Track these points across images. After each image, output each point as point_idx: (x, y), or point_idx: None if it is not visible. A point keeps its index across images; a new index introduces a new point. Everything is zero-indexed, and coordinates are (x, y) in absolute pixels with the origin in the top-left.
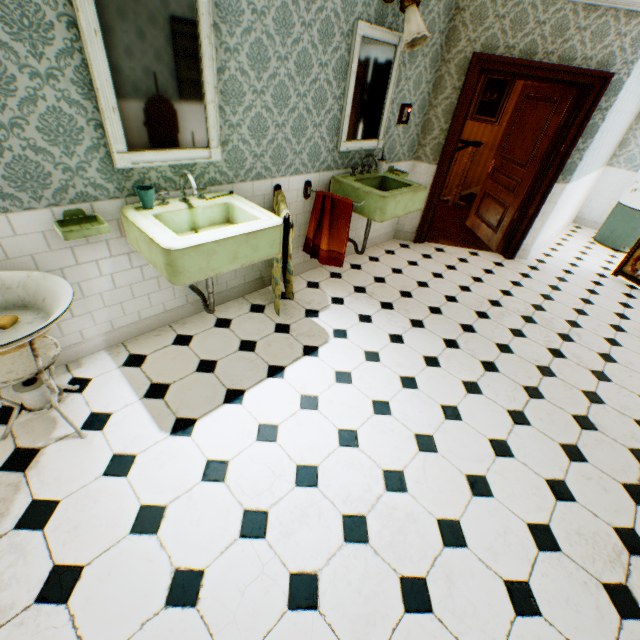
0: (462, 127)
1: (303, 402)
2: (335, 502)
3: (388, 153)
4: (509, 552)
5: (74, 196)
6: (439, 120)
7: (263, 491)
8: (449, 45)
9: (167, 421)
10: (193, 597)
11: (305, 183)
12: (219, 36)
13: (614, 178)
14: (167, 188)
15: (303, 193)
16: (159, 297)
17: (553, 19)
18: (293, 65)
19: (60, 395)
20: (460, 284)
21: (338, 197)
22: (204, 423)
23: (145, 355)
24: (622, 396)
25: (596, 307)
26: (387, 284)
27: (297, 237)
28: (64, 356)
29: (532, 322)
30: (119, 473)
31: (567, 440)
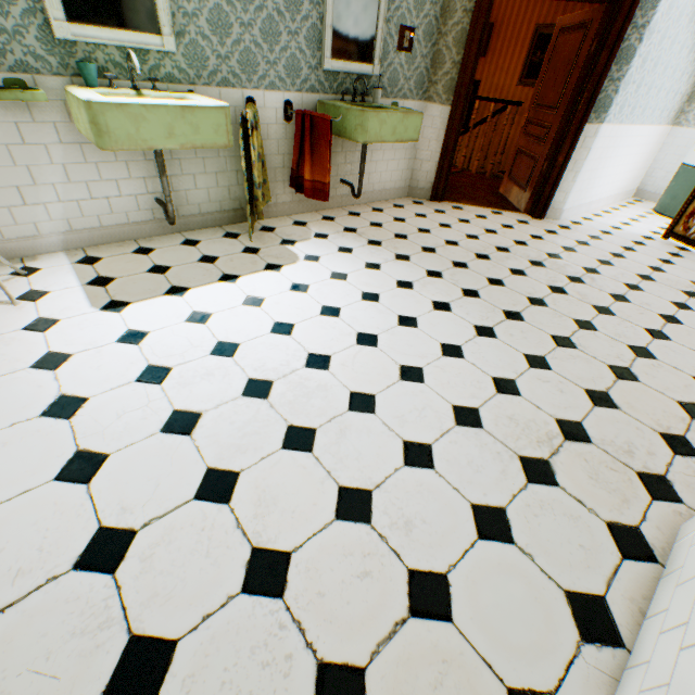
0: (477, 59)
1: (247, 301)
2: (246, 369)
3: (389, 86)
4: (421, 422)
5: (14, 64)
6: (450, 51)
7: (175, 355)
8: None
9: (101, 301)
10: (70, 414)
11: (284, 102)
12: None
13: (682, 139)
14: (118, 76)
15: (283, 115)
16: (121, 205)
17: None
18: None
19: None
20: (468, 233)
21: (317, 114)
22: (137, 306)
23: (101, 258)
24: (622, 327)
25: (627, 260)
26: (383, 228)
27: (282, 168)
28: (19, 248)
29: (540, 266)
30: (38, 330)
31: (535, 352)
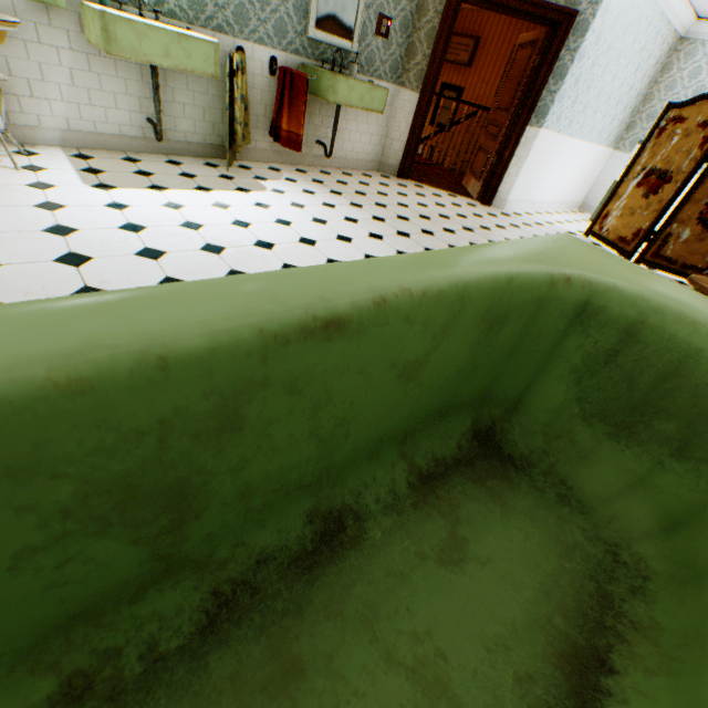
0: (444, 56)
1: (216, 205)
2: (206, 239)
3: (367, 65)
4: None
5: None
6: (422, 45)
7: (150, 221)
8: None
9: (92, 183)
10: (65, 235)
11: (271, 58)
12: None
13: (619, 163)
14: (128, 3)
15: (269, 69)
16: (116, 117)
17: None
18: None
19: (5, 132)
20: (420, 203)
21: (296, 72)
22: (123, 191)
23: (94, 158)
24: None
25: None
26: (347, 186)
27: (263, 118)
28: (22, 135)
29: (470, 231)
30: (39, 188)
31: None
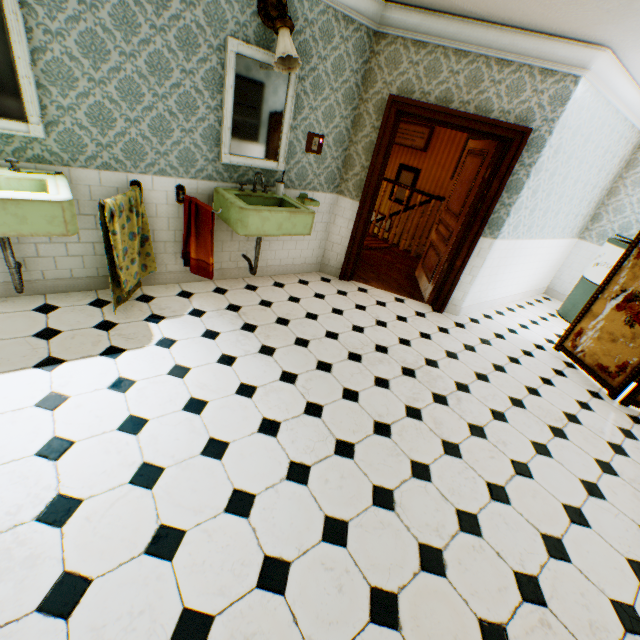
0: (384, 167)
1: (46, 399)
2: None
3: (298, 179)
4: None
5: None
6: (360, 157)
7: None
8: (367, 85)
9: None
10: None
11: (176, 186)
12: (35, 17)
13: (586, 252)
14: None
15: (176, 197)
16: None
17: (467, 70)
18: (144, 64)
19: None
20: (357, 324)
21: (201, 203)
22: None
23: None
24: (463, 478)
25: (507, 376)
26: (271, 308)
27: (173, 242)
28: None
29: (411, 375)
30: None
31: (341, 513)
